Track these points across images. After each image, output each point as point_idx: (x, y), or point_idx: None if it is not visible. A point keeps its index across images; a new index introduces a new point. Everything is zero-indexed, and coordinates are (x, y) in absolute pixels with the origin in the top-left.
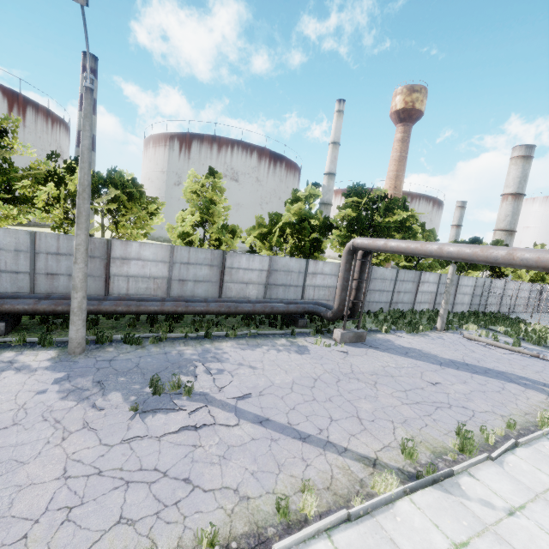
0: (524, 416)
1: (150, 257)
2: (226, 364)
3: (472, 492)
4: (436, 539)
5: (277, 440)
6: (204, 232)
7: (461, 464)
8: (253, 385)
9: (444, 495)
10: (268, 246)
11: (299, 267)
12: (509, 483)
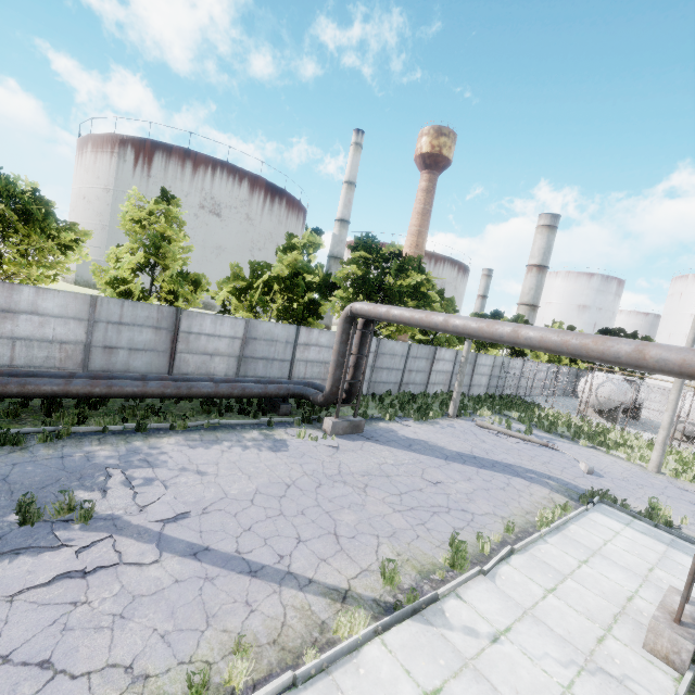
0: (525, 516)
1: (55, 311)
2: (161, 471)
3: (456, 619)
4: (404, 692)
5: (214, 579)
6: (152, 280)
7: (448, 584)
8: (196, 499)
9: (424, 628)
10: (248, 306)
11: (287, 335)
12: (499, 601)
